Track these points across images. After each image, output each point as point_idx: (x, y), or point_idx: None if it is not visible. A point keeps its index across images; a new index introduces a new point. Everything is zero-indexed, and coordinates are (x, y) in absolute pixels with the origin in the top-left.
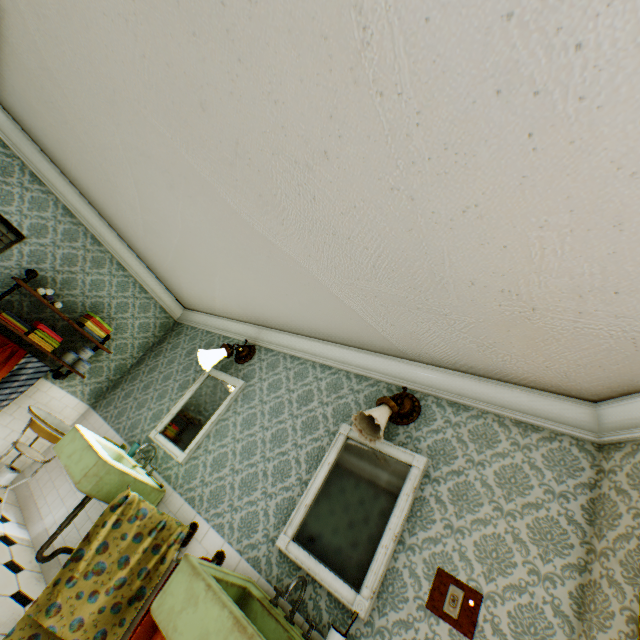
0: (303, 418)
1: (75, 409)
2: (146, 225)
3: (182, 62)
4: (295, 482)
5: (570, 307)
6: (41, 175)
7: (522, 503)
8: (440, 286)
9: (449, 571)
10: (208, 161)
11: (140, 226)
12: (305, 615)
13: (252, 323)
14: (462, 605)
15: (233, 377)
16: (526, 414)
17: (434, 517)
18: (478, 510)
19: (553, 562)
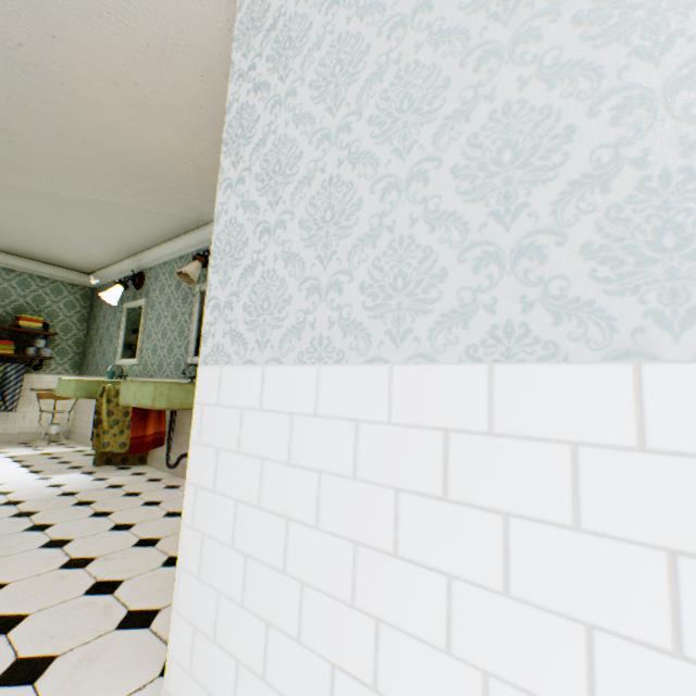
0: (182, 298)
1: None
2: None
3: None
4: (189, 332)
5: (200, 151)
6: None
7: None
8: (153, 172)
9: None
10: None
11: None
12: None
13: (132, 257)
14: None
15: (139, 301)
16: None
17: None
18: None
19: None
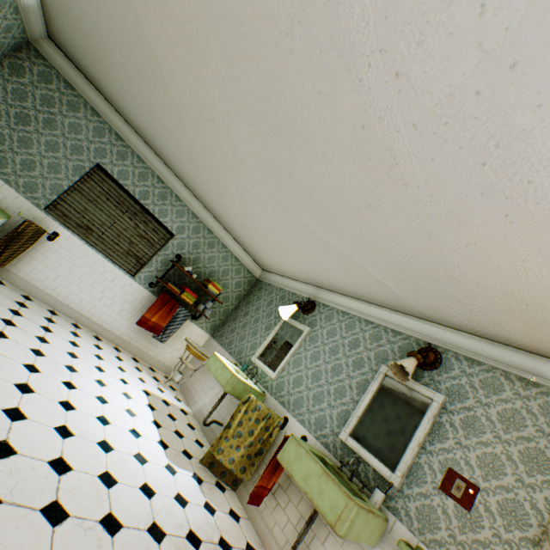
0: (353, 358)
1: (203, 337)
2: (242, 223)
3: (279, 156)
4: (349, 400)
5: None
6: (180, 196)
7: (516, 436)
8: (453, 282)
9: (456, 470)
10: (290, 199)
11: (238, 223)
12: (359, 479)
13: (312, 284)
14: (464, 491)
15: (301, 324)
16: (528, 373)
17: (448, 436)
18: (481, 436)
19: (535, 477)
